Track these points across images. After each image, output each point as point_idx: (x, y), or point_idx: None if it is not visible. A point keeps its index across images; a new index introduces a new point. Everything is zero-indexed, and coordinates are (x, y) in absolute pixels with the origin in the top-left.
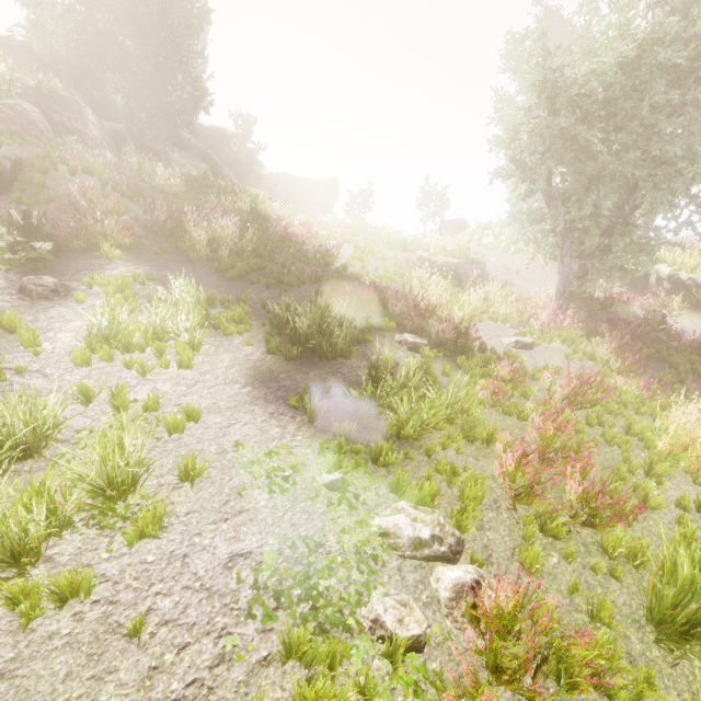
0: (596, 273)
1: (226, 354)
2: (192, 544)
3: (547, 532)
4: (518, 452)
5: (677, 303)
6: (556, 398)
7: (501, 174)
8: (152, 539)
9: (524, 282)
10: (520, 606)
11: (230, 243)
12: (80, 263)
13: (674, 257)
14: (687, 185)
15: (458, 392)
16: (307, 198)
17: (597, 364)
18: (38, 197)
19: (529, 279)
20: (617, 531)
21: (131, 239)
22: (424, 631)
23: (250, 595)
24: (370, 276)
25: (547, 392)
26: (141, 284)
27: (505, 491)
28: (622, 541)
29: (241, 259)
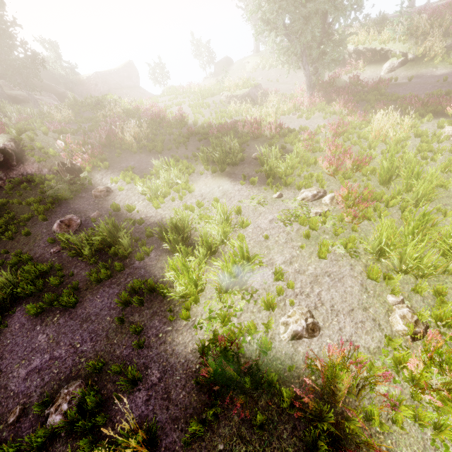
0: (322, 68)
1: (198, 181)
2: (257, 224)
3: (346, 179)
4: (328, 160)
5: (361, 65)
6: (329, 137)
7: (259, 32)
8: (246, 228)
9: (283, 85)
10: (348, 193)
11: (140, 135)
12: (97, 176)
13: (353, 39)
14: (350, 4)
15: (299, 150)
16: (121, 85)
17: (337, 115)
18: (44, 155)
19: (285, 82)
20: (366, 167)
21: (105, 154)
22: (328, 208)
23: (282, 224)
24: (212, 120)
25: (324, 137)
26: (132, 172)
27: (329, 174)
28: (368, 169)
29: (149, 141)
